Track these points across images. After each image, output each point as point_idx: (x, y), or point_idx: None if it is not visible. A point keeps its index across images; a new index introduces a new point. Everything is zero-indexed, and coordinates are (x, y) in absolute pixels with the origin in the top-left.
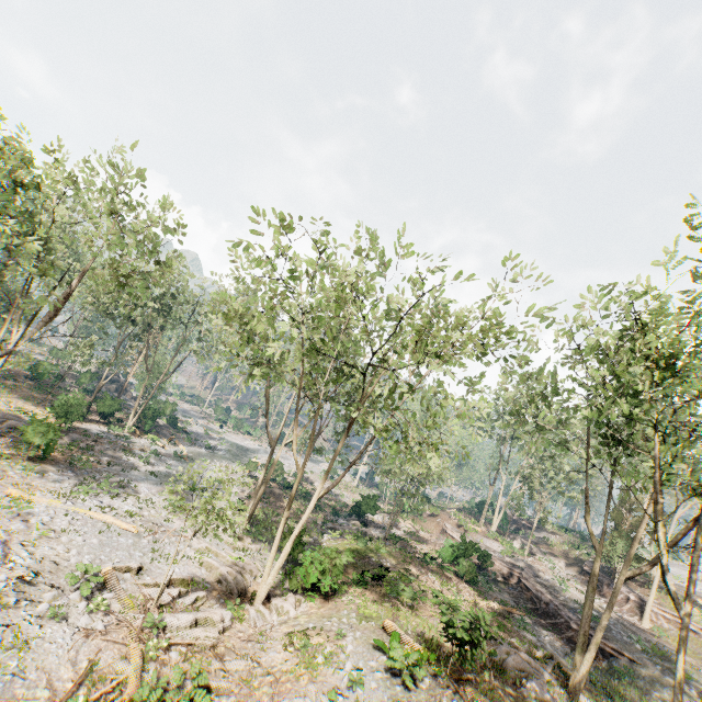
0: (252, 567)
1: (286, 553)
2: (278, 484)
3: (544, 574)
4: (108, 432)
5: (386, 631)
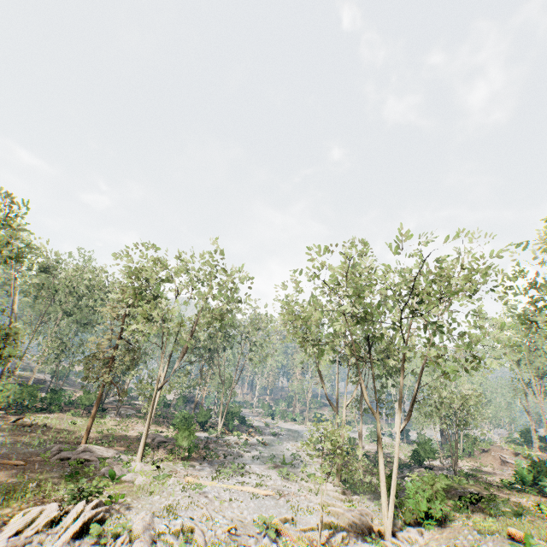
0: (365, 511)
1: (394, 485)
2: None
3: None
4: (209, 436)
5: (513, 538)
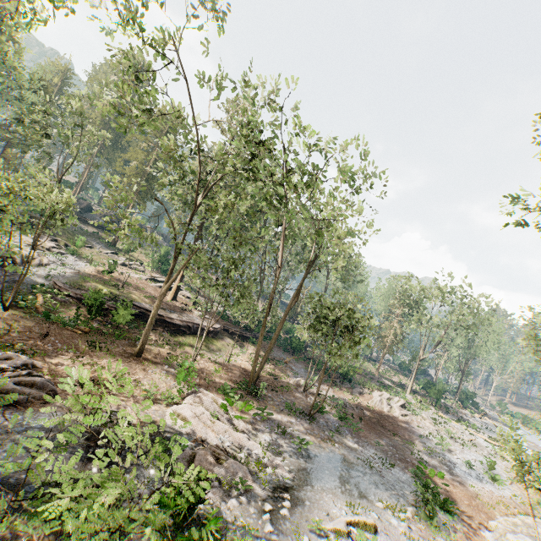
0: None
1: None
2: None
3: None
4: (445, 402)
5: None
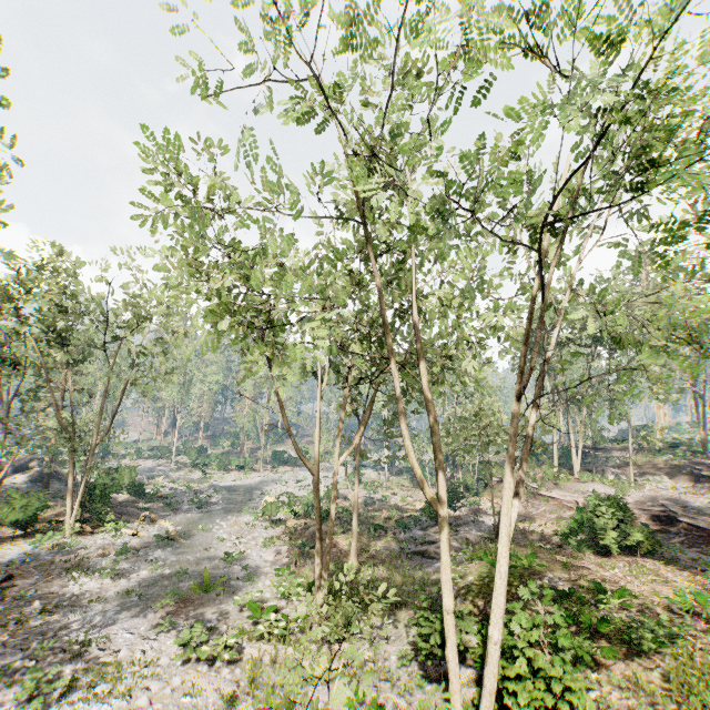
0: None
1: (493, 693)
2: (312, 518)
3: (683, 499)
4: (34, 549)
5: None
